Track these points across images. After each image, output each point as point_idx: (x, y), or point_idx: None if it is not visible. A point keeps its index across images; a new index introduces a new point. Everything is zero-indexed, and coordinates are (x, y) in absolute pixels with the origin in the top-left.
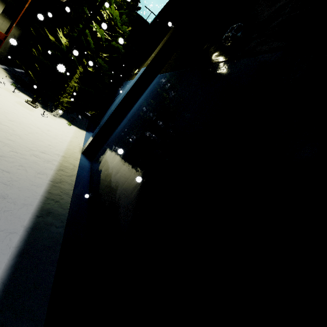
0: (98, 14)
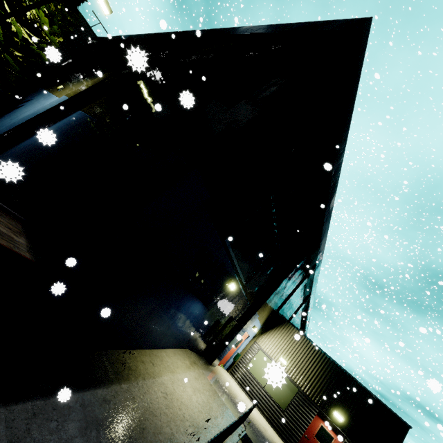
0: (18, 4)
